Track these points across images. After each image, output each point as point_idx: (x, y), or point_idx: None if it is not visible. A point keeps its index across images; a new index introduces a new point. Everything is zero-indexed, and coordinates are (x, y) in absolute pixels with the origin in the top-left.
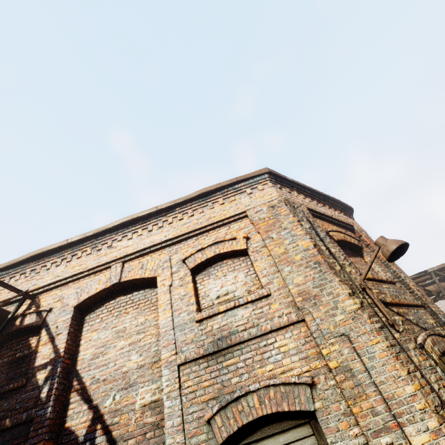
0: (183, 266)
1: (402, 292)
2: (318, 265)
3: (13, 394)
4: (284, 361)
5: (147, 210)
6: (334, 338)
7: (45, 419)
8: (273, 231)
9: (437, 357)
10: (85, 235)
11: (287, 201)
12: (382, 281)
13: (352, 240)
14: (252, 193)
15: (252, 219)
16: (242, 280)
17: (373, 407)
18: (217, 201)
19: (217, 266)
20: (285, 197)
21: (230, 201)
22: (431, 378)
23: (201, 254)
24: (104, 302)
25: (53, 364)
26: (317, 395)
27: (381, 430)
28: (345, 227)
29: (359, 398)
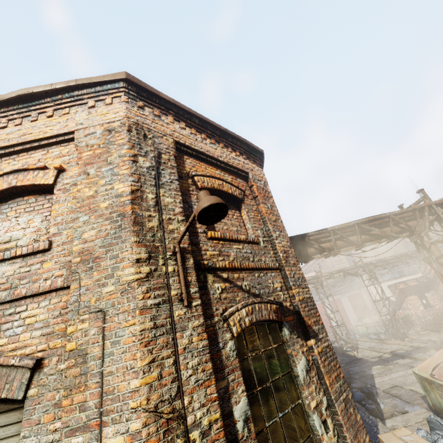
0: None
1: (262, 253)
2: (121, 218)
3: None
4: (23, 335)
5: None
6: (88, 314)
7: None
8: (94, 164)
9: (238, 330)
10: None
11: (137, 126)
12: (235, 240)
13: (232, 190)
14: (95, 107)
15: (78, 144)
16: (35, 226)
17: (85, 402)
18: (44, 111)
19: (14, 203)
20: (139, 120)
21: (62, 114)
22: (190, 363)
23: None
24: None
25: None
26: (37, 381)
27: (79, 428)
28: (236, 173)
29: (76, 389)
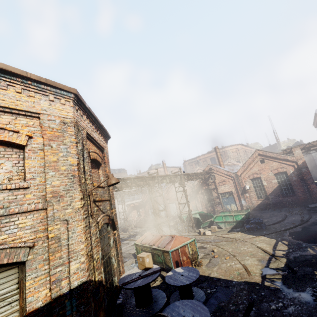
0: None
1: (105, 192)
2: (73, 177)
3: None
4: (19, 233)
5: None
6: (60, 221)
7: None
8: (55, 142)
9: (100, 227)
10: None
11: (77, 123)
12: (100, 187)
13: (99, 159)
14: (54, 102)
15: (43, 123)
16: (7, 168)
17: (61, 256)
18: (14, 86)
19: None
20: (77, 119)
21: (29, 95)
22: (93, 239)
23: None
24: None
25: None
26: (32, 252)
27: (60, 265)
28: (100, 148)
29: (57, 252)
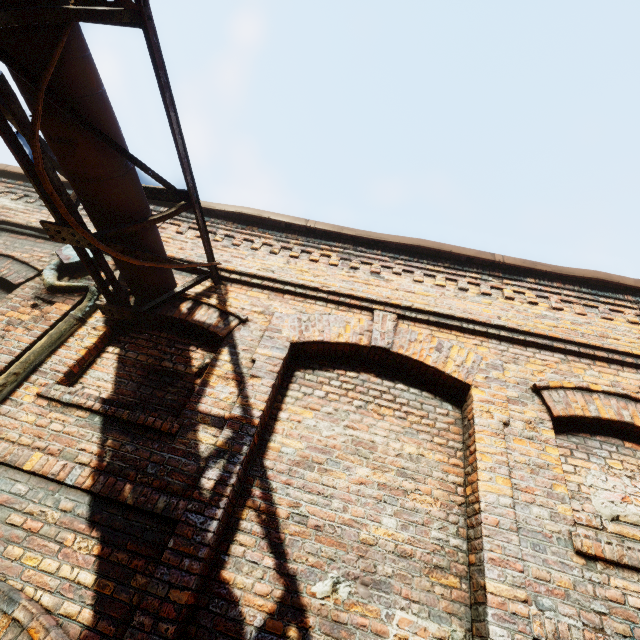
0: (532, 399)
1: None
2: None
3: (147, 437)
4: None
5: (473, 250)
6: None
7: (201, 542)
8: None
9: None
10: (342, 230)
11: None
12: None
13: None
14: None
15: None
16: None
17: None
18: (621, 310)
19: (610, 445)
20: None
21: None
22: None
23: (582, 398)
24: (336, 366)
25: (236, 431)
26: None
27: None
28: None
29: None
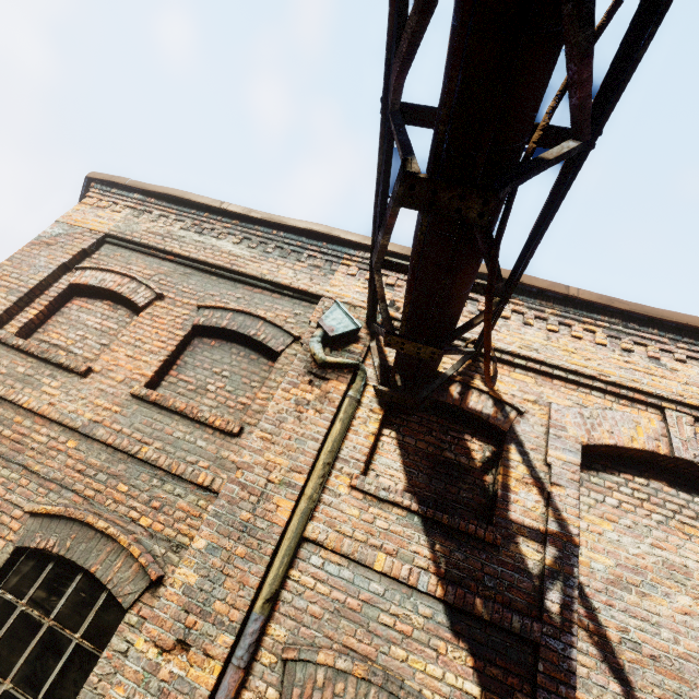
0: None
1: None
2: None
3: (472, 546)
4: None
5: None
6: None
7: (569, 670)
8: None
9: None
10: (612, 302)
11: None
12: None
13: None
14: None
15: None
16: None
17: None
18: None
19: None
20: None
21: None
22: None
23: None
24: (620, 468)
25: (561, 549)
26: None
27: None
28: None
29: None
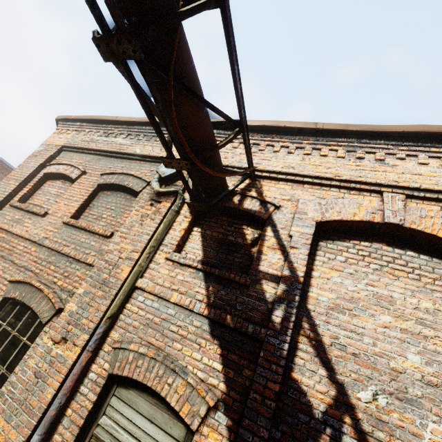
0: None
1: None
2: None
3: (232, 287)
4: None
5: None
6: None
7: (280, 356)
8: None
9: None
10: (347, 127)
11: None
12: None
13: None
14: None
15: None
16: None
17: None
18: None
19: None
20: None
21: None
22: None
23: None
24: (350, 237)
25: (288, 285)
26: None
27: None
28: None
29: None
